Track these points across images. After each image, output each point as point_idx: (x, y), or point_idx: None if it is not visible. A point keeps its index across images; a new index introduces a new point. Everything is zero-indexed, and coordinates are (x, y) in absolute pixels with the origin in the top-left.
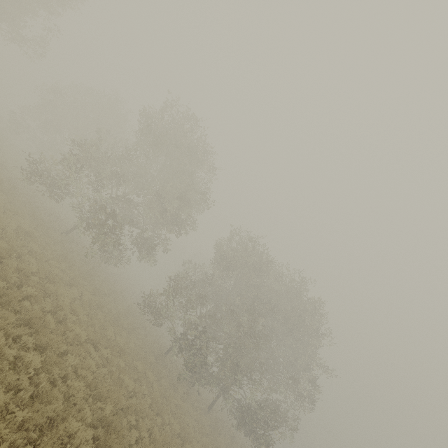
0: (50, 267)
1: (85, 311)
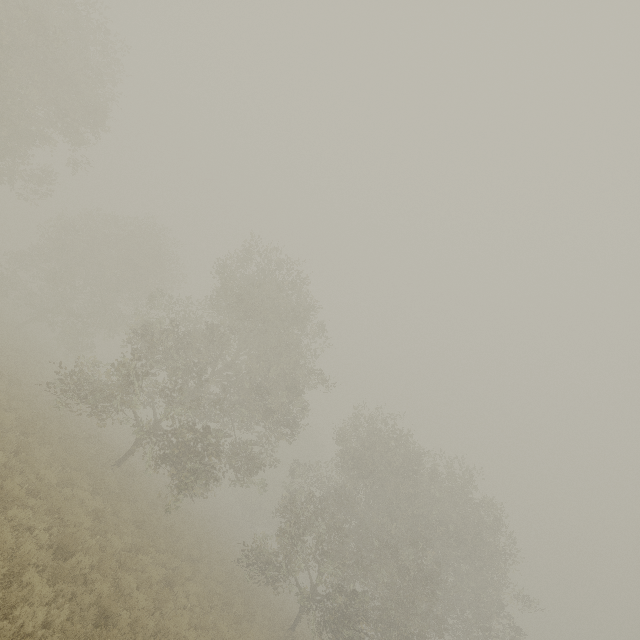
0: (139, 564)
1: (209, 634)
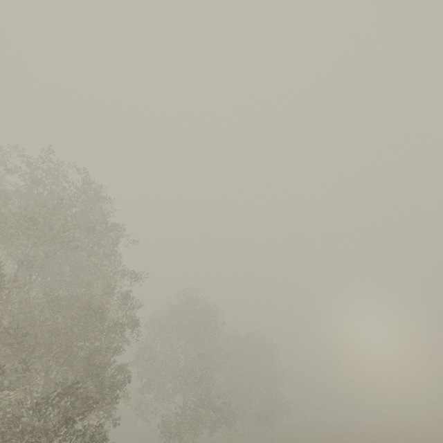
0: None
1: None
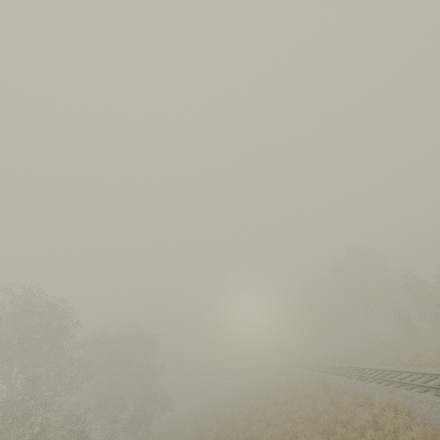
0: None
1: None
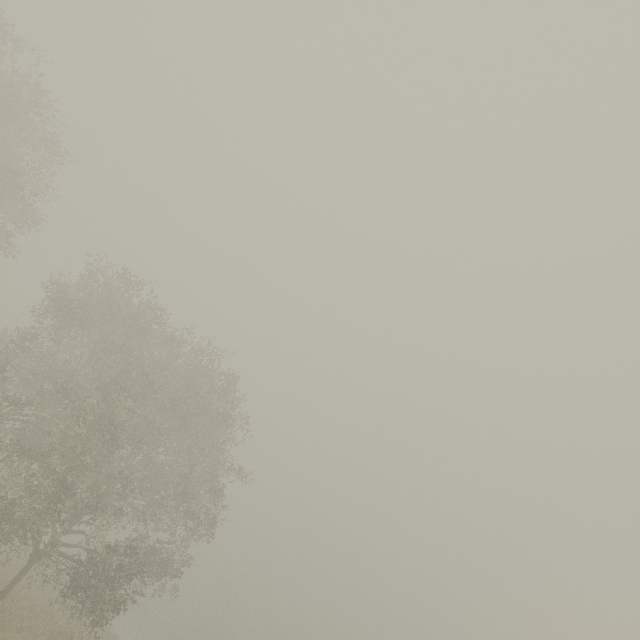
0: None
1: None
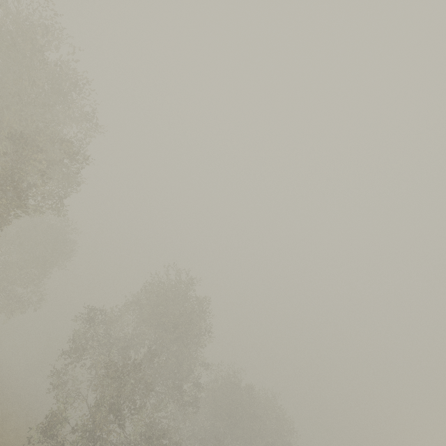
0: None
1: None
